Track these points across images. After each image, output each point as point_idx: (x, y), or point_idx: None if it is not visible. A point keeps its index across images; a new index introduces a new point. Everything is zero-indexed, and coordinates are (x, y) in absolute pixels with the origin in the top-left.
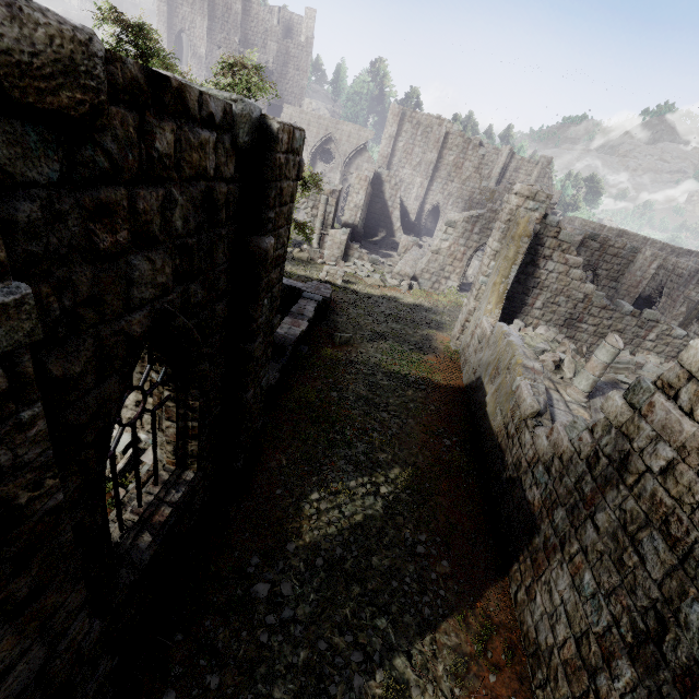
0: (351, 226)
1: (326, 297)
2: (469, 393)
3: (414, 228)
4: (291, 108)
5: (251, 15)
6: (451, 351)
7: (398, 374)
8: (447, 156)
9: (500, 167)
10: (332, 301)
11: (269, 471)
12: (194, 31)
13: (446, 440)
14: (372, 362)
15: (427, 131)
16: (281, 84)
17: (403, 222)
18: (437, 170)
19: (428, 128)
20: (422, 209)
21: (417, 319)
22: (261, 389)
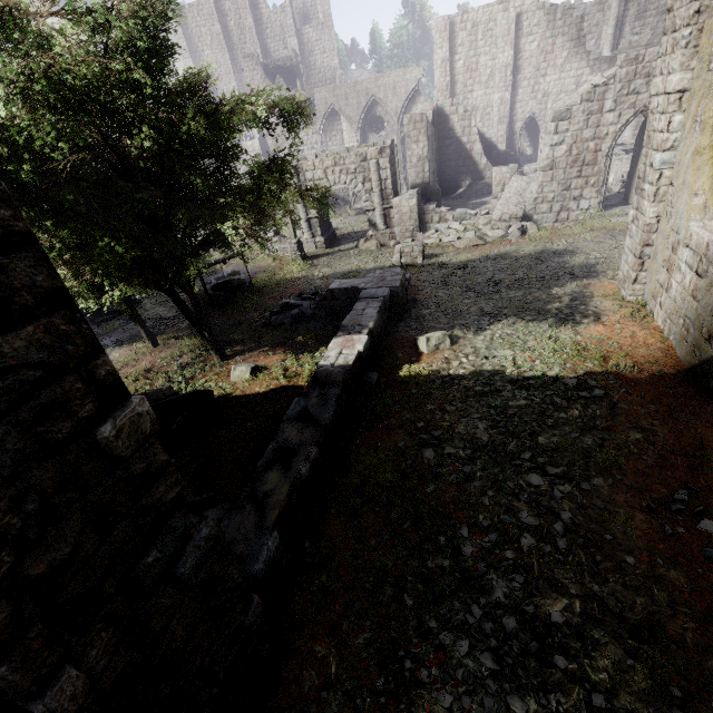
0: (421, 187)
1: (393, 287)
2: (707, 382)
3: (507, 159)
4: (322, 91)
5: (264, 22)
6: (627, 305)
7: (540, 377)
8: (527, 46)
9: (612, 25)
10: (412, 289)
11: (299, 704)
12: (221, 69)
13: (706, 523)
14: (489, 366)
15: (489, 28)
16: (313, 77)
17: (491, 159)
18: (518, 72)
19: (490, 23)
20: (511, 131)
21: (548, 272)
22: (183, 579)
